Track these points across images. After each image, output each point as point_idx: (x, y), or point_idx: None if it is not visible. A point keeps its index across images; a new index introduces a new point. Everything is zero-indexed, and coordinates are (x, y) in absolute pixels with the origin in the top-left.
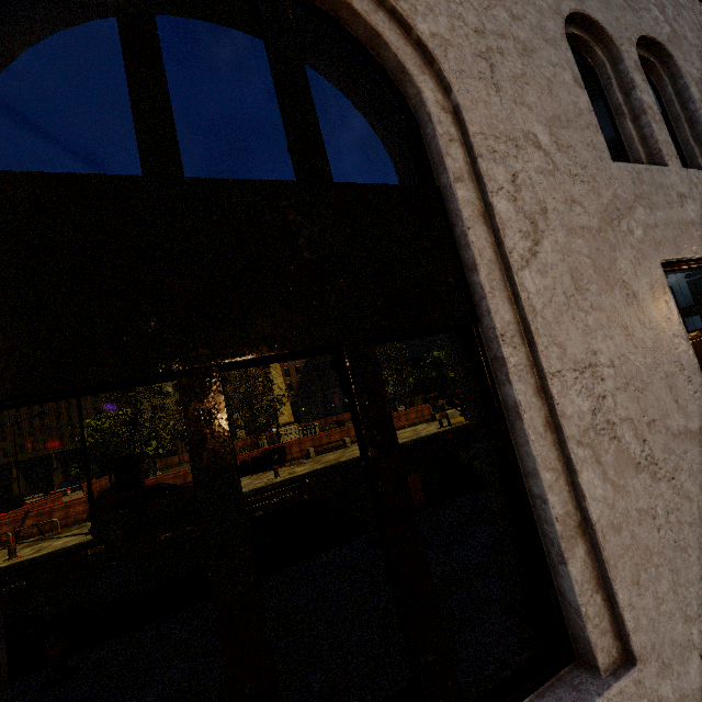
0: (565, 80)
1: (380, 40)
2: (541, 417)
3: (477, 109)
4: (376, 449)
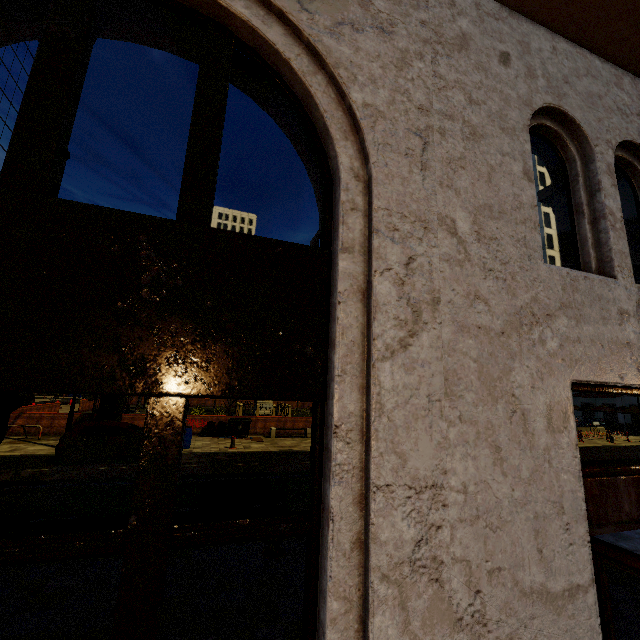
0: (512, 171)
1: (312, 100)
2: (352, 531)
3: (391, 183)
4: (141, 519)
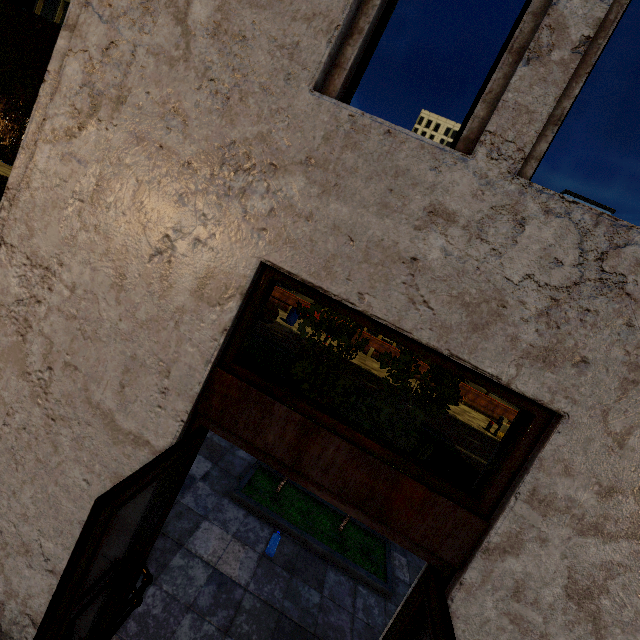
0: None
1: None
2: None
3: None
4: None
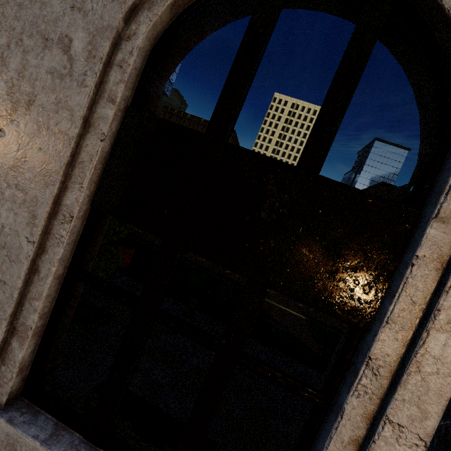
0: None
1: None
2: None
3: None
4: None
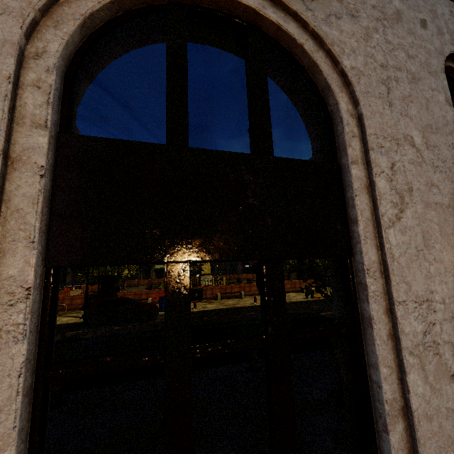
0: (439, 100)
1: (317, 68)
2: (386, 329)
3: (374, 117)
4: (274, 329)
